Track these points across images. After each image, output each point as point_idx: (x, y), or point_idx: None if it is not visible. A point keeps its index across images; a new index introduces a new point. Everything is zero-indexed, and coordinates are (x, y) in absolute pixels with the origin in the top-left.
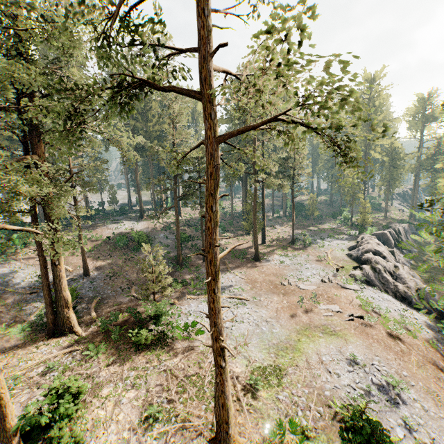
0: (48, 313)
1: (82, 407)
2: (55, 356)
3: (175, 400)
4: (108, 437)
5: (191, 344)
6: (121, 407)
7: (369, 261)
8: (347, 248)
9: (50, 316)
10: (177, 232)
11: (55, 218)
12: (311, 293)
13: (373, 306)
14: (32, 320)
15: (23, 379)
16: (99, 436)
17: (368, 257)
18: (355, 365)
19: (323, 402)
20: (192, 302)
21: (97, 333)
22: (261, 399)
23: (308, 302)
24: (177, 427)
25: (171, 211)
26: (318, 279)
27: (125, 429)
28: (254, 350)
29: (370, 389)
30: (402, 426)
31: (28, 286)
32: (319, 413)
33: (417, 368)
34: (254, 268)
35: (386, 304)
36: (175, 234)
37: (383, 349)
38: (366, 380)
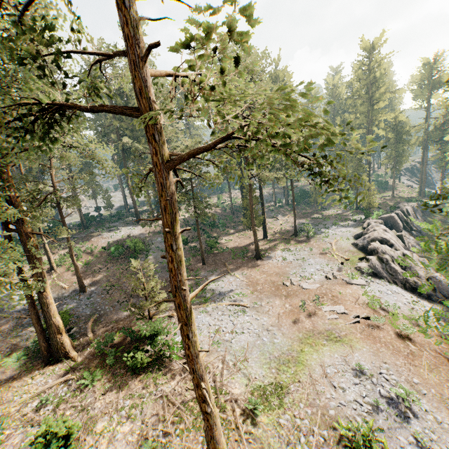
0: (41, 341)
1: (75, 446)
2: (50, 387)
3: (171, 432)
4: None
5: None
6: (115, 444)
7: (375, 252)
8: (353, 236)
9: (42, 344)
10: None
11: (33, 244)
12: (314, 292)
13: (380, 304)
14: (28, 347)
15: (17, 417)
16: None
17: (374, 247)
18: (362, 375)
19: (327, 424)
20: None
21: (93, 356)
22: (261, 425)
23: (311, 304)
24: None
25: None
26: (322, 275)
27: None
28: (255, 366)
29: (378, 403)
30: (413, 444)
31: (24, 309)
32: (323, 437)
33: (429, 372)
34: (255, 268)
35: (395, 297)
36: None
37: (392, 354)
38: (374, 393)
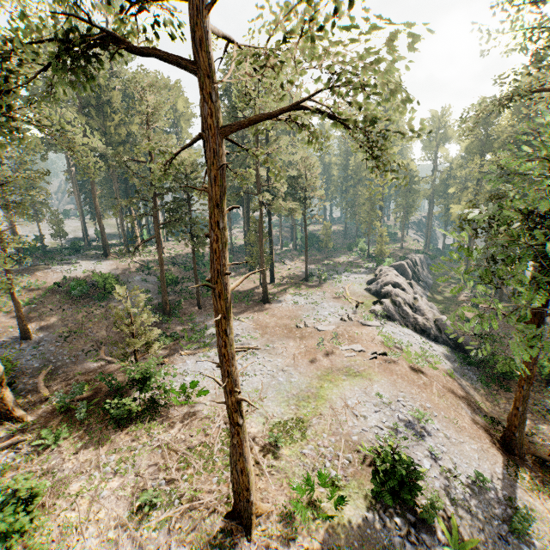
0: None
1: (40, 514)
2: None
3: (177, 479)
4: (86, 543)
5: (191, 409)
6: (100, 502)
7: (389, 295)
8: (366, 282)
9: None
10: (160, 272)
11: None
12: (330, 333)
13: (395, 342)
14: None
15: None
16: (72, 544)
17: (388, 290)
18: (381, 404)
19: (352, 448)
20: (188, 358)
21: (53, 414)
22: (284, 457)
23: (328, 344)
24: (182, 509)
25: (149, 246)
26: (337, 318)
27: (111, 527)
28: (272, 405)
29: (397, 426)
30: (428, 457)
31: None
32: (348, 460)
33: (439, 398)
34: (263, 312)
35: (407, 338)
36: (156, 275)
37: (408, 384)
38: (393, 418)
